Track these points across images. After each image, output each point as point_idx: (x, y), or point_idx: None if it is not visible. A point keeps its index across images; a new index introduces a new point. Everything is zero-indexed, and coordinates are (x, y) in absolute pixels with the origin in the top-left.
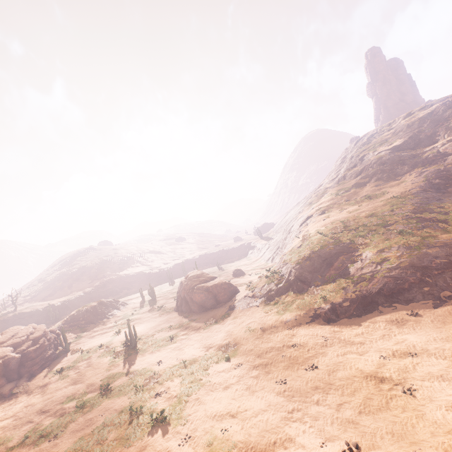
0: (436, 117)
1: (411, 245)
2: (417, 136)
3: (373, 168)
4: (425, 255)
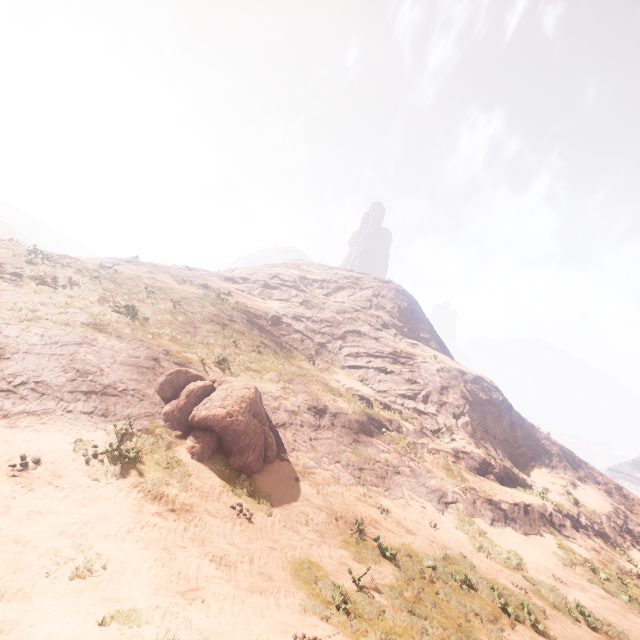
0: (359, 282)
1: (97, 320)
2: (329, 283)
3: (264, 277)
4: (83, 338)
